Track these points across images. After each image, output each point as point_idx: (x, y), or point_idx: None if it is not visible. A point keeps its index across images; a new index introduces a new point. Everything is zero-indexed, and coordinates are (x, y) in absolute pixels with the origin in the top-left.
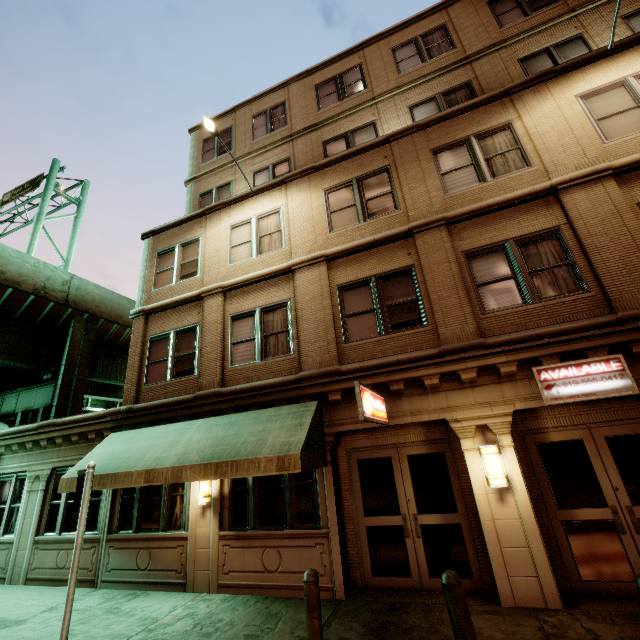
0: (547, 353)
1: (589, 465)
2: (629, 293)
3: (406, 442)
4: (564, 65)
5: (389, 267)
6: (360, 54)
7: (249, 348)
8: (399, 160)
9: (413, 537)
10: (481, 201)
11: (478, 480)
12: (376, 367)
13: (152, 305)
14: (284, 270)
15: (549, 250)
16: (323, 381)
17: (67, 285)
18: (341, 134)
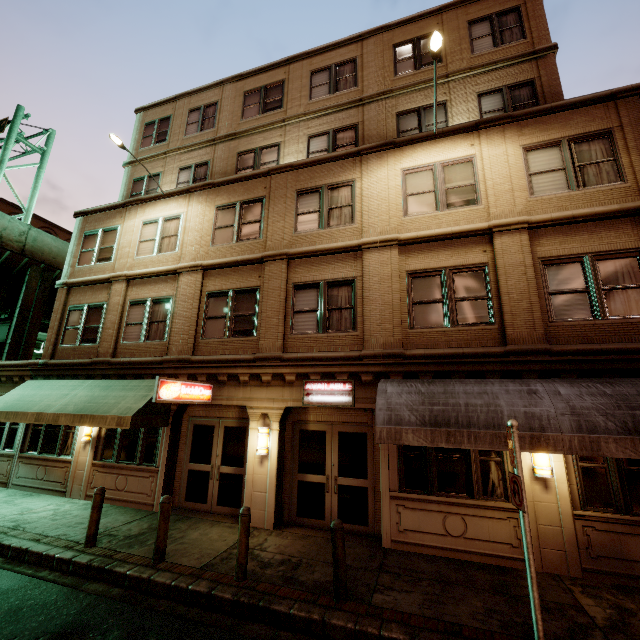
0: (314, 371)
1: (324, 448)
2: (375, 338)
3: (226, 417)
4: (402, 139)
5: (244, 284)
6: (286, 69)
7: (138, 330)
8: (273, 193)
9: (214, 480)
10: (313, 245)
11: (252, 449)
12: (213, 361)
13: (73, 280)
14: (172, 271)
15: (344, 294)
16: (176, 366)
17: (24, 236)
18: (253, 149)
